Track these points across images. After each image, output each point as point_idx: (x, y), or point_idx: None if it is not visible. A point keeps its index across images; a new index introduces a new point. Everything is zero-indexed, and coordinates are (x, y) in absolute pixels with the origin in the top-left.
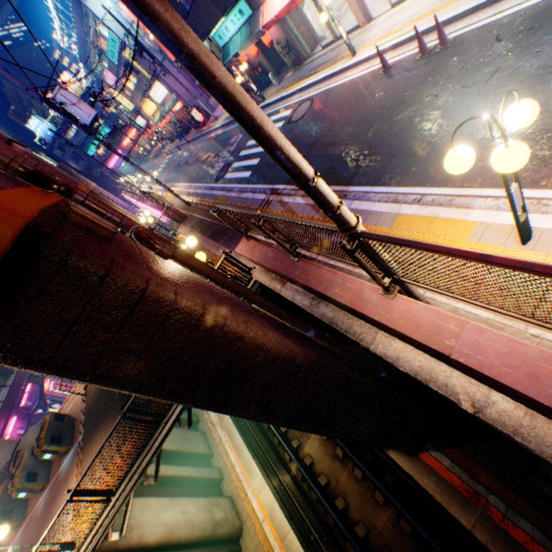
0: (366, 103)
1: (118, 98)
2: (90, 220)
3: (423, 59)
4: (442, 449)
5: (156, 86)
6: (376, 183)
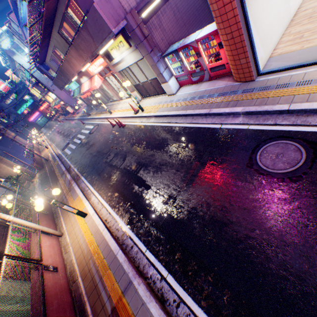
0: (104, 138)
1: (33, 92)
2: None
3: (119, 128)
4: None
5: (51, 93)
6: (87, 178)
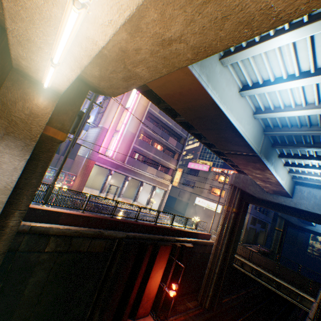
0: None
1: None
2: None
3: None
4: None
5: None
6: None
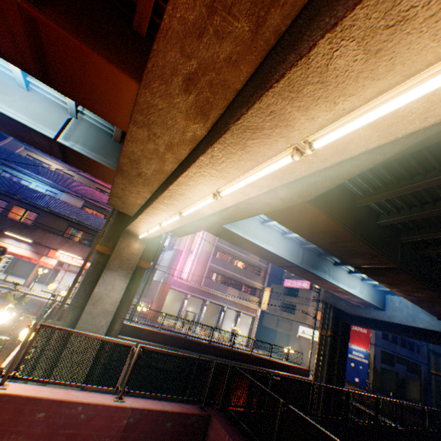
0: None
1: None
2: None
3: None
4: None
5: None
6: None
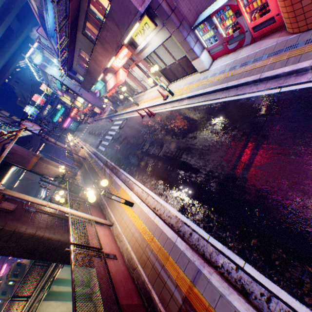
0: (135, 130)
1: (64, 100)
2: (6, 208)
3: (149, 118)
4: None
5: (79, 98)
6: (125, 170)
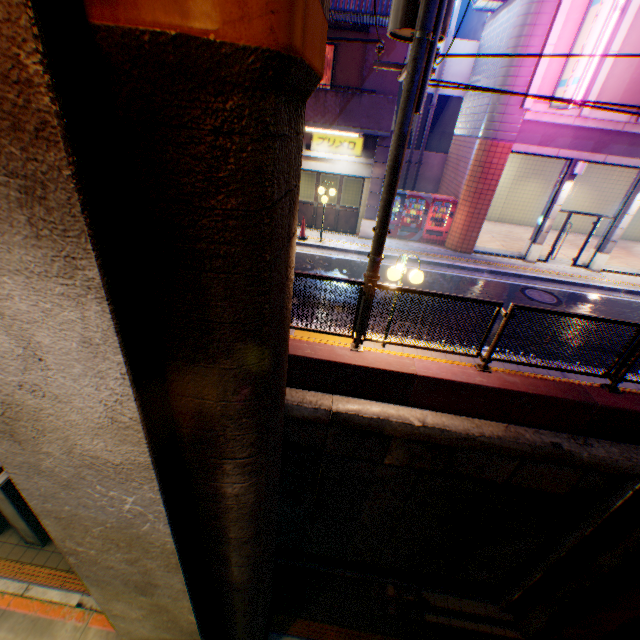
0: None
1: None
2: None
3: None
4: (289, 629)
5: None
6: None
